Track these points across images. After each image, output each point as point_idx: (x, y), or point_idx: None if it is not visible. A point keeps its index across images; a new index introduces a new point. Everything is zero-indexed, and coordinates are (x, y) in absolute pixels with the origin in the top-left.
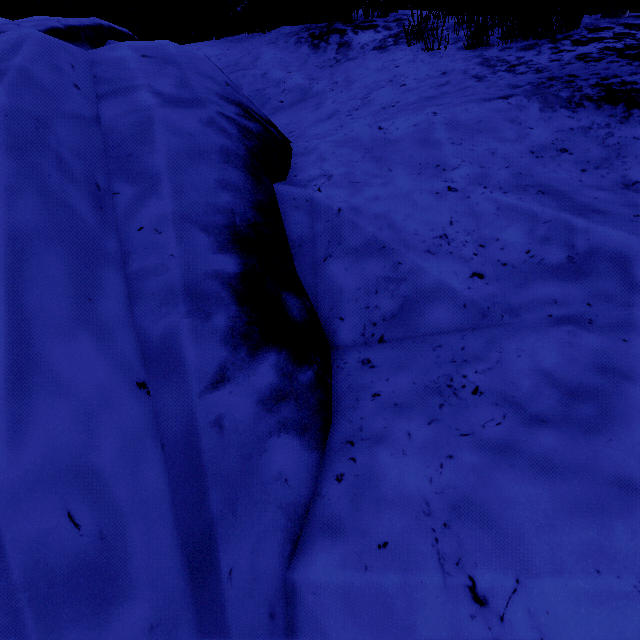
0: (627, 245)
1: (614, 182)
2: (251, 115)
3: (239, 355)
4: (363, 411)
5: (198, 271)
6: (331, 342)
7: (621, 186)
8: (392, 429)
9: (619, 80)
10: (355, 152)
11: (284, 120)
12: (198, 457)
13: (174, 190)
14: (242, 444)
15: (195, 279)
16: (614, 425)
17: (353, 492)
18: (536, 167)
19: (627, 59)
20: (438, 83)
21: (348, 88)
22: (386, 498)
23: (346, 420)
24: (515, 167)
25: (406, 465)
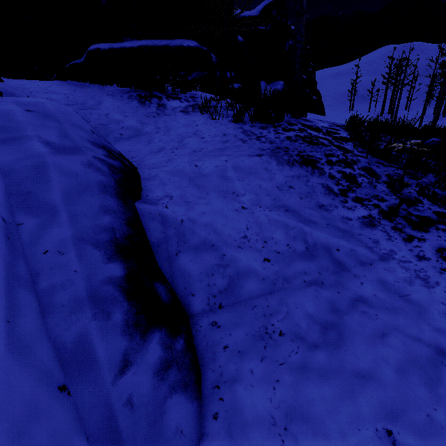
0: (328, 241)
1: (315, 204)
2: (113, 155)
3: (135, 341)
4: (220, 361)
5: (96, 280)
6: (188, 312)
7: (318, 207)
8: (241, 370)
9: (306, 154)
10: (183, 180)
11: (125, 148)
12: (118, 437)
13: (70, 218)
14: (148, 413)
15: (95, 287)
16: (345, 341)
17: (227, 424)
18: (281, 195)
19: (307, 143)
20: (222, 140)
21: (168, 133)
22: (248, 422)
23: (210, 370)
24: (272, 195)
25: (255, 394)
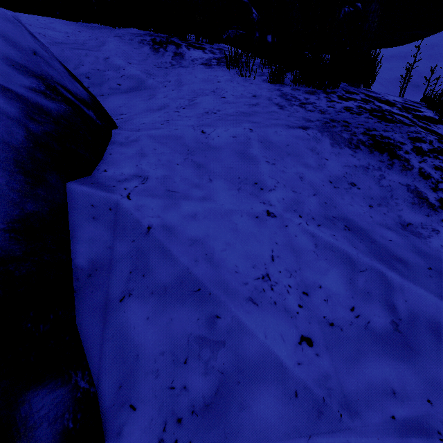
0: (442, 314)
1: (394, 221)
2: (57, 93)
3: None
4: None
5: None
6: None
7: (400, 226)
8: None
9: (379, 133)
10: (177, 152)
11: (118, 101)
12: None
13: None
14: None
15: None
16: None
17: None
18: (336, 198)
19: (377, 118)
20: (250, 102)
21: (179, 88)
22: None
23: None
24: (321, 195)
25: None
